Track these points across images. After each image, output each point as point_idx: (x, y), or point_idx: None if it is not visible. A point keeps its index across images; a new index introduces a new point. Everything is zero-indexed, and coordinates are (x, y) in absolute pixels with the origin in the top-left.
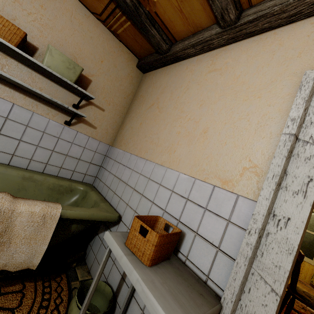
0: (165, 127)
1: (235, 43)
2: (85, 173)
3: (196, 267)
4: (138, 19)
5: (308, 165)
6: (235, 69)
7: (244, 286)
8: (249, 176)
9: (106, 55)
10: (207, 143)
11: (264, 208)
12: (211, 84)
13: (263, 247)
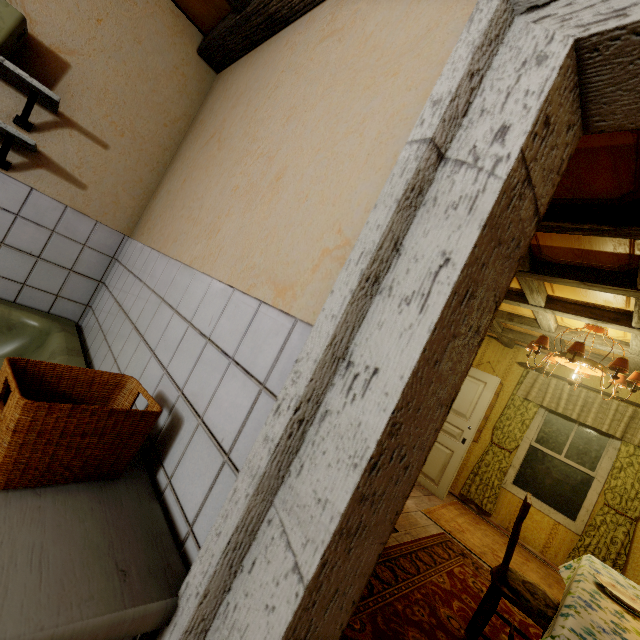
0: (218, 180)
1: None
2: (56, 293)
3: (178, 504)
4: None
5: (450, 223)
6: (368, 21)
7: (242, 553)
8: (328, 270)
9: (112, 7)
10: (275, 202)
11: (321, 343)
12: (317, 67)
13: (308, 449)
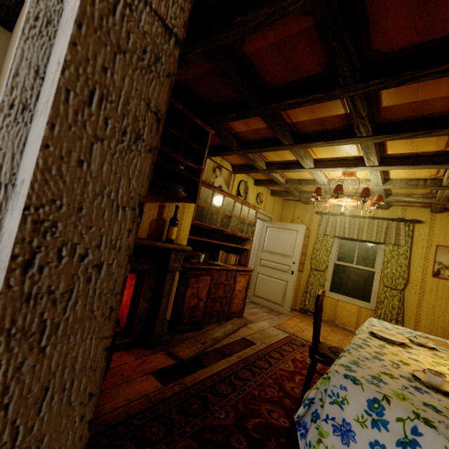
0: None
1: None
2: None
3: None
4: None
5: (64, 35)
6: None
7: None
8: None
9: None
10: None
11: None
12: None
13: None
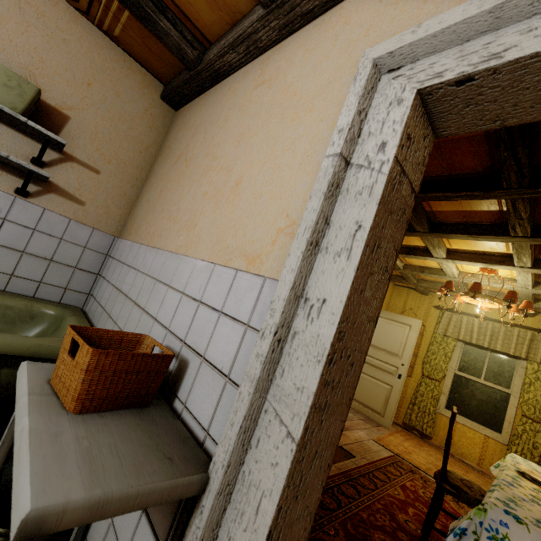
0: (189, 189)
1: (293, 35)
2: (65, 286)
3: (194, 419)
4: (132, 1)
5: (359, 204)
6: (288, 75)
7: (250, 436)
8: (283, 242)
9: (98, 74)
10: (238, 201)
11: (286, 288)
12: (255, 106)
13: (286, 358)
